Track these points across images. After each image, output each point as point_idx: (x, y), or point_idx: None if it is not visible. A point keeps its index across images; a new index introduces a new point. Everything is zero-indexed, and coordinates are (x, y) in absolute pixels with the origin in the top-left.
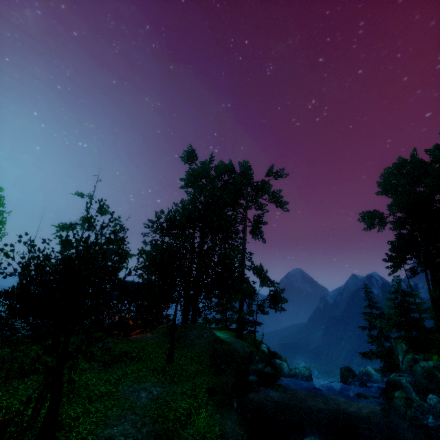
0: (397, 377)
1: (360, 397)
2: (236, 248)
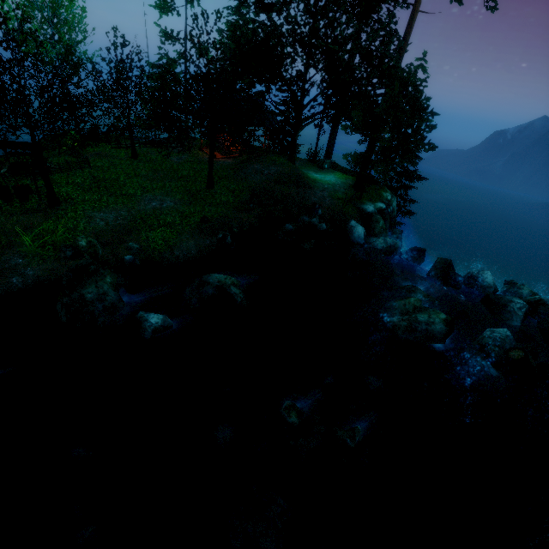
0: (516, 299)
1: (403, 288)
2: (341, 33)
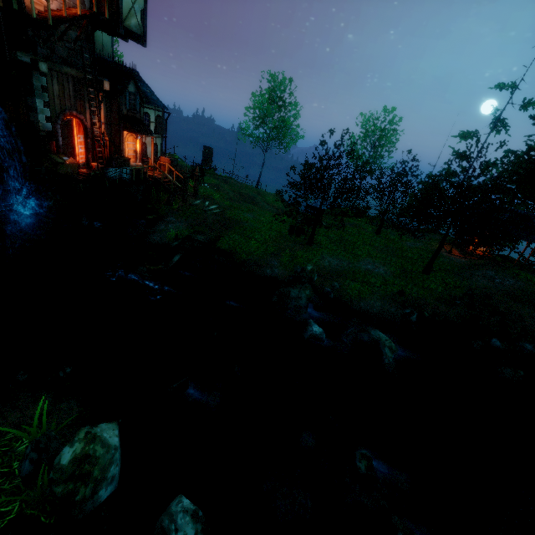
0: None
1: None
2: None
